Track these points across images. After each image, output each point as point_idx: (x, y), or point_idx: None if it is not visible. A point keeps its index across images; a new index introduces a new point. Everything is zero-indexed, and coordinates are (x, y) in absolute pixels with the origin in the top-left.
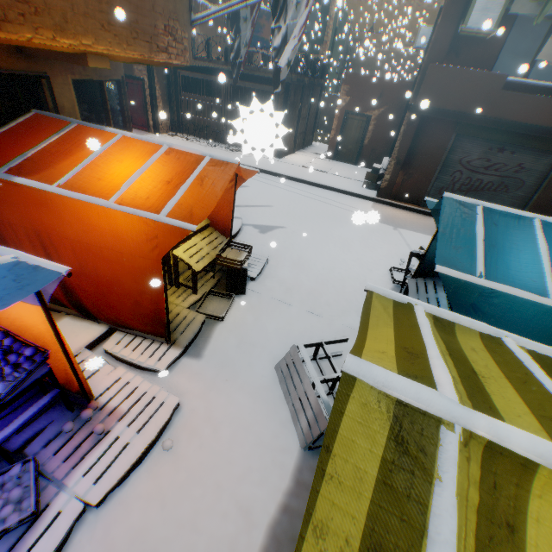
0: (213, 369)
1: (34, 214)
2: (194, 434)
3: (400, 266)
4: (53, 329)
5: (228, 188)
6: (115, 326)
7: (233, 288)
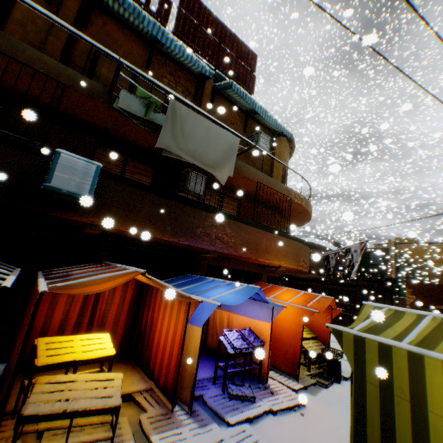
0: (323, 401)
1: None
2: (315, 415)
3: None
4: (271, 331)
5: (327, 318)
6: (271, 366)
7: (332, 375)
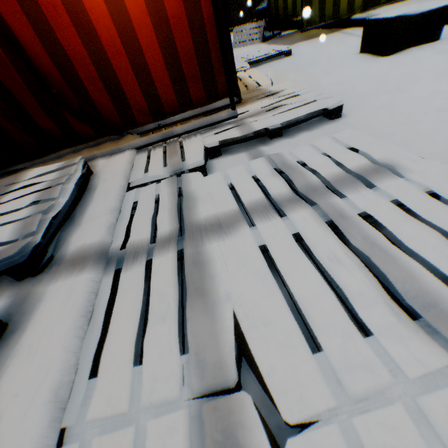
0: None
1: None
2: None
3: None
4: None
5: None
6: None
7: None
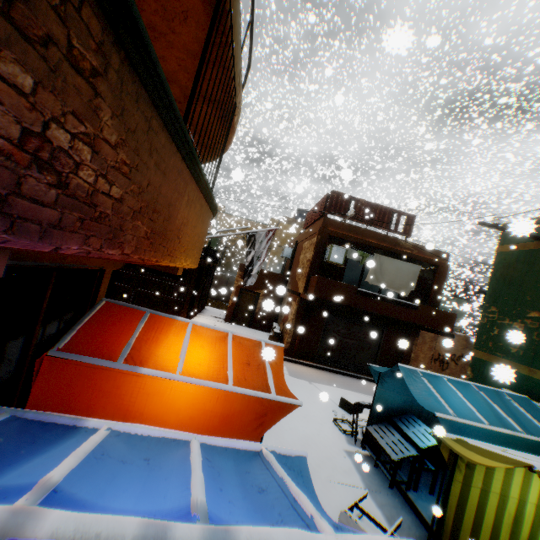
0: None
1: (135, 404)
2: None
3: (336, 416)
4: None
5: None
6: None
7: None
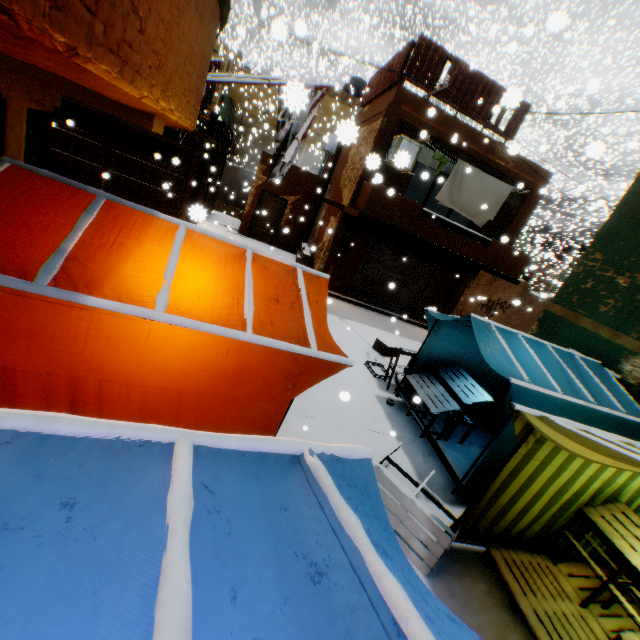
0: None
1: (86, 353)
2: None
3: (369, 359)
4: None
5: None
6: None
7: None
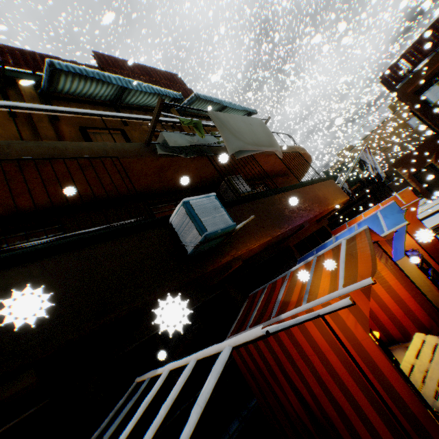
0: None
1: None
2: None
3: None
4: (410, 237)
5: None
6: None
7: None
